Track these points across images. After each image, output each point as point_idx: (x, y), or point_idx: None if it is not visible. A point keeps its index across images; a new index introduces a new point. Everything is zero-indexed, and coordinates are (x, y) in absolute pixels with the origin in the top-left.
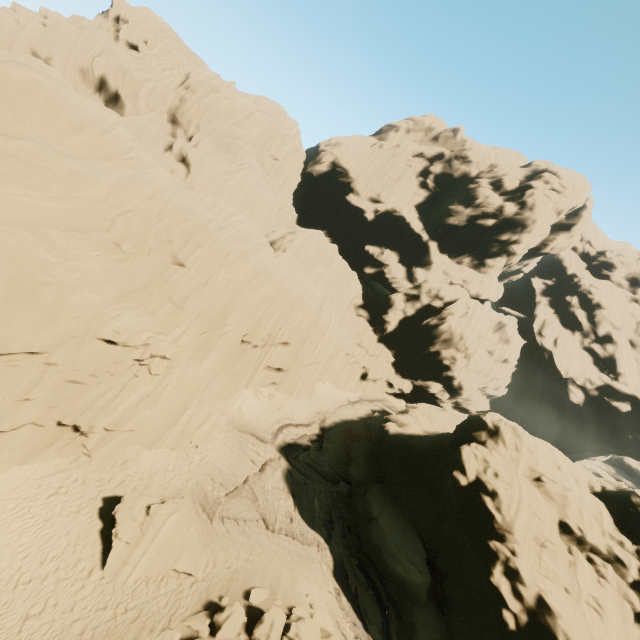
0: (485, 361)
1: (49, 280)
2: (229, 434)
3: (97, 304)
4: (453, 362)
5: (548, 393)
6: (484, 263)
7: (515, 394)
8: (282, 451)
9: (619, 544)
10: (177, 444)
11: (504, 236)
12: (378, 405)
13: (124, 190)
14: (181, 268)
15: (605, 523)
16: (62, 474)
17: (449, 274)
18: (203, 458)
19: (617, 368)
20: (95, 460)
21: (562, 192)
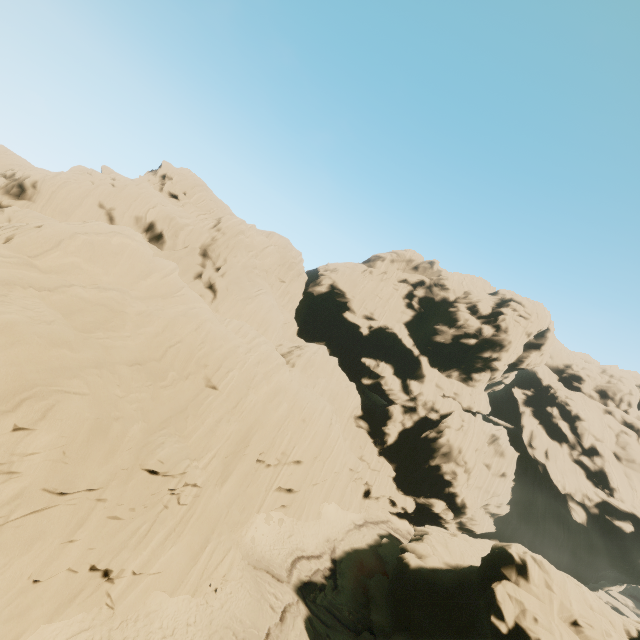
0: (484, 475)
1: (117, 414)
2: (245, 572)
3: (145, 432)
4: (454, 477)
5: (550, 510)
6: (471, 377)
7: (518, 512)
8: (299, 592)
9: None
10: (197, 588)
11: (486, 354)
12: (383, 528)
13: (176, 324)
14: (214, 391)
15: None
16: (86, 633)
17: (441, 387)
18: (223, 605)
19: (610, 483)
20: (118, 613)
21: (528, 318)
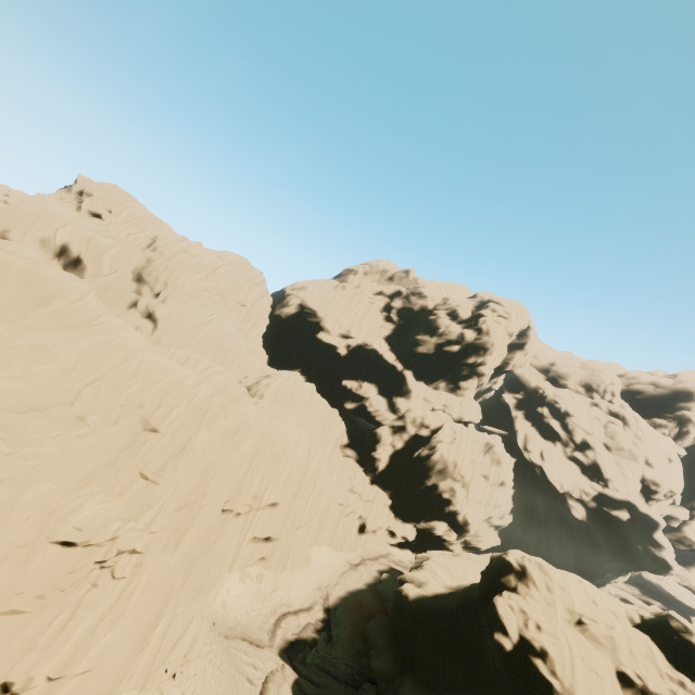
0: (483, 487)
1: (1, 476)
2: (214, 645)
3: (53, 495)
4: (453, 494)
5: (551, 512)
6: (459, 386)
7: (521, 520)
8: (284, 655)
9: (680, 685)
10: (147, 678)
11: (470, 359)
12: (384, 562)
13: (93, 357)
14: (154, 434)
15: (658, 661)
16: None
17: (429, 400)
18: (184, 692)
19: (603, 474)
20: None
21: (508, 318)
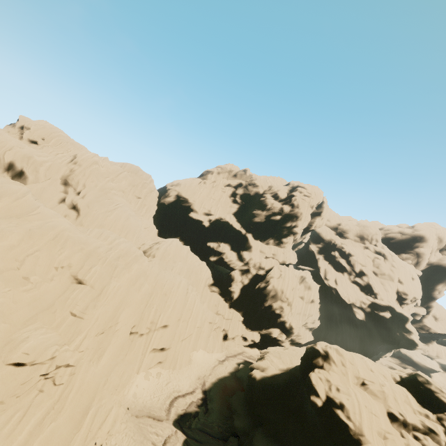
0: (301, 304)
1: None
2: (129, 423)
3: (7, 332)
4: (282, 310)
5: (343, 317)
6: (282, 241)
7: (325, 323)
8: (177, 424)
9: (426, 417)
10: None
11: (288, 224)
12: (240, 358)
13: (33, 236)
14: (79, 285)
15: (412, 403)
16: None
17: (263, 252)
18: None
19: (373, 290)
20: None
21: (310, 196)
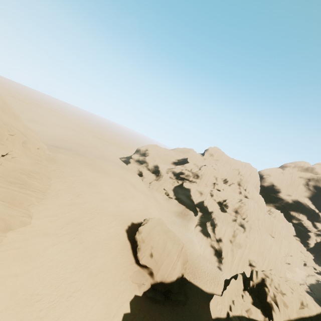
0: None
1: None
2: None
3: None
4: None
5: None
6: None
7: None
8: (307, 293)
9: None
10: None
11: None
12: (315, 277)
13: (264, 222)
14: (274, 238)
15: None
16: None
17: None
18: None
19: None
20: None
21: None
